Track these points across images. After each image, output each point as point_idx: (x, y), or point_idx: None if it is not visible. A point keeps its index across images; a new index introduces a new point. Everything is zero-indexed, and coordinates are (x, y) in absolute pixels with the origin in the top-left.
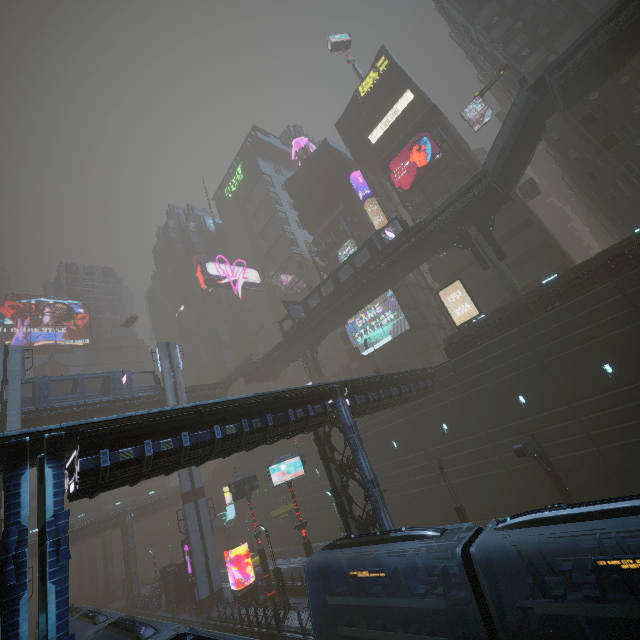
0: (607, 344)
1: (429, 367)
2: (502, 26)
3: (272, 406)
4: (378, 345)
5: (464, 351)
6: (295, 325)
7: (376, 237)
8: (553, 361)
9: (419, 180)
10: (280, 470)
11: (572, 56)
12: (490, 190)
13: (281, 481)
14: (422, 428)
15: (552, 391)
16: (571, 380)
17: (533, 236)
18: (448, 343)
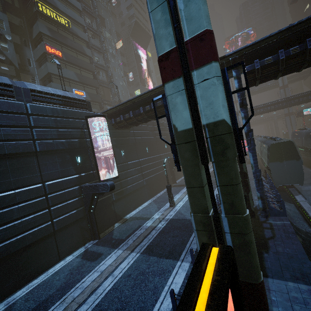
0: None
1: None
2: None
3: (285, 100)
4: None
5: None
6: None
7: None
8: None
9: None
10: (307, 111)
11: None
12: None
13: (307, 114)
14: None
15: None
16: None
17: None
18: None
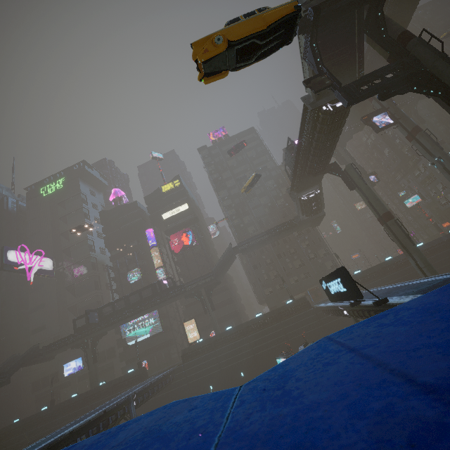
0: (243, 363)
1: (173, 368)
2: (228, 201)
3: (103, 417)
4: (140, 339)
5: (191, 359)
6: (87, 325)
7: (158, 284)
8: (225, 369)
9: (184, 251)
10: None
11: (246, 244)
12: (213, 280)
13: None
14: (161, 404)
15: (223, 383)
16: (230, 378)
17: (227, 295)
18: (184, 353)
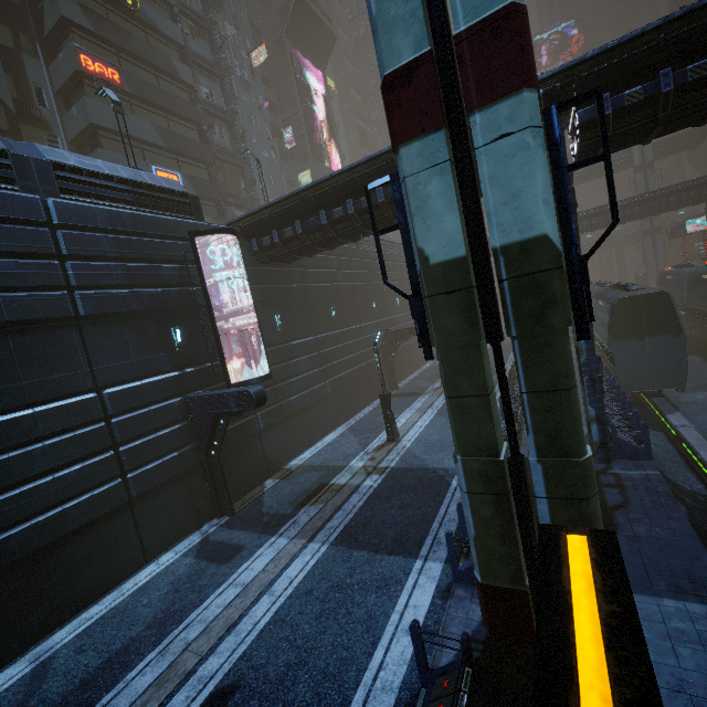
0: None
1: None
2: None
3: (648, 199)
4: None
5: None
6: None
7: None
8: None
9: None
10: (694, 224)
11: None
12: None
13: (693, 231)
14: None
15: None
16: None
17: None
18: None
